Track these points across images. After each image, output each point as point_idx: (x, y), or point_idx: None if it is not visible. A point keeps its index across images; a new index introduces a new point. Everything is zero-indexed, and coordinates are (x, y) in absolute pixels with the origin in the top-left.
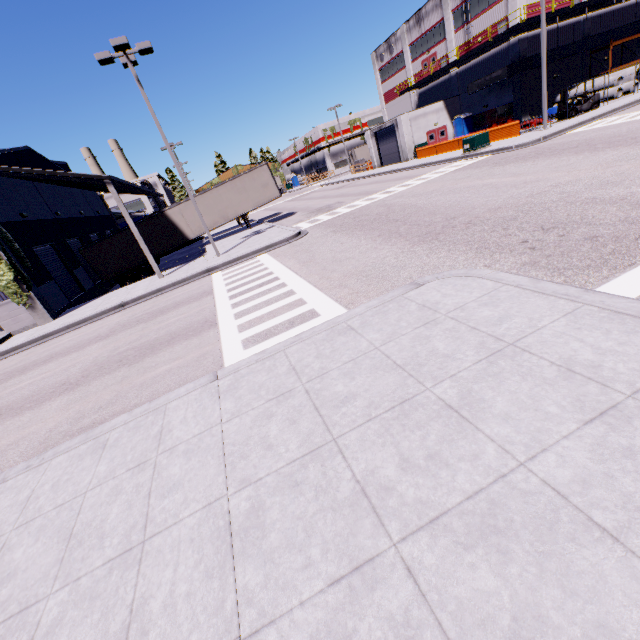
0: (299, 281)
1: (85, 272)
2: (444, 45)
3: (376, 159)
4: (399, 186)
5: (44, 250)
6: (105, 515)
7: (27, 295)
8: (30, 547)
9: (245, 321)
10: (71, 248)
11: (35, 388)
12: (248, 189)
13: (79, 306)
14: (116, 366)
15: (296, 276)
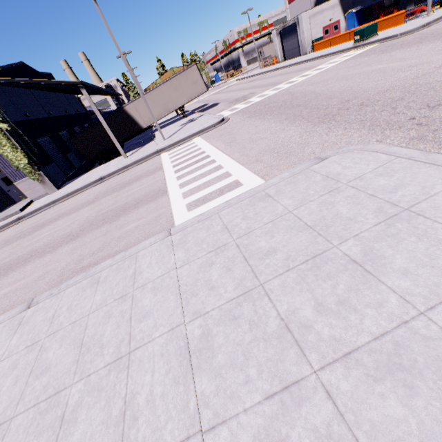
0: (225, 158)
1: (74, 155)
2: None
3: (280, 55)
4: (300, 76)
5: (45, 141)
6: (102, 332)
7: (38, 173)
8: (57, 350)
9: (187, 190)
10: (63, 138)
11: (51, 238)
12: (183, 86)
13: (73, 180)
14: (101, 223)
15: (222, 154)
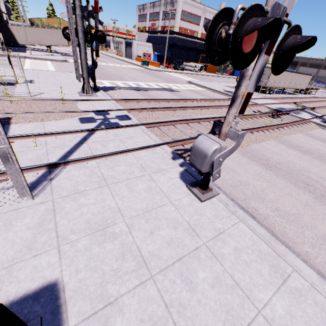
0: (53, 68)
1: None
2: (158, 22)
3: (124, 53)
4: (113, 64)
5: None
6: None
7: None
8: None
9: (32, 68)
10: None
11: None
12: (54, 36)
13: None
14: None
15: (53, 67)
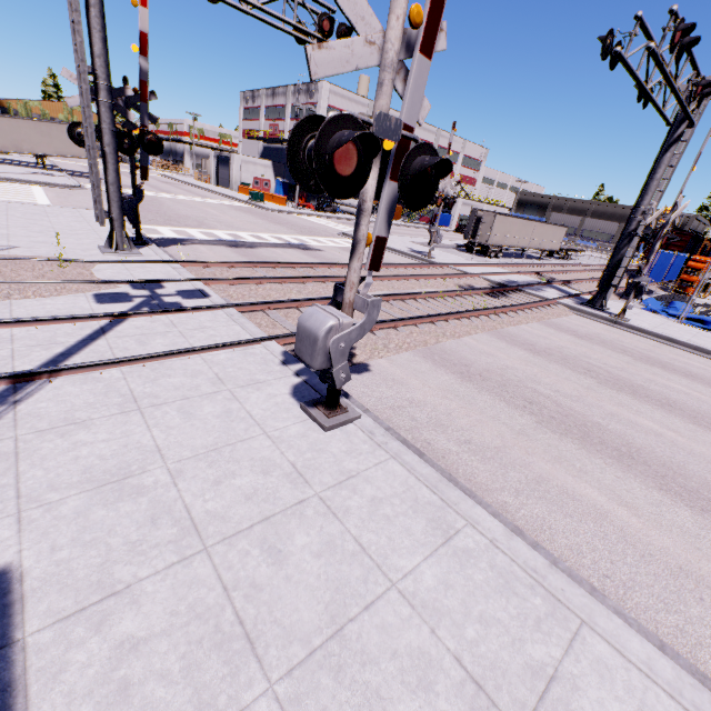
0: (46, 200)
1: None
2: (284, 123)
3: (214, 177)
4: (187, 197)
5: None
6: None
7: None
8: None
9: None
10: None
11: None
12: (54, 137)
13: None
14: None
15: (47, 198)
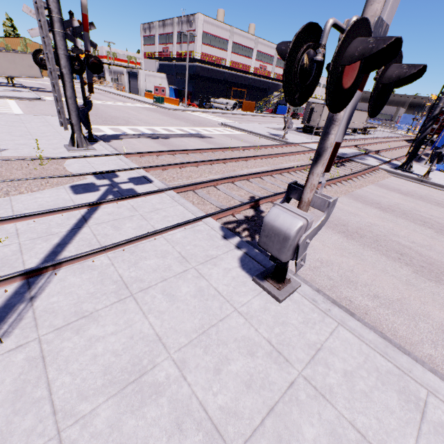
0: (19, 110)
1: None
2: (172, 46)
3: (128, 87)
4: (113, 102)
5: None
6: None
7: None
8: None
9: None
10: None
11: None
12: (17, 63)
13: None
14: None
15: (19, 109)
